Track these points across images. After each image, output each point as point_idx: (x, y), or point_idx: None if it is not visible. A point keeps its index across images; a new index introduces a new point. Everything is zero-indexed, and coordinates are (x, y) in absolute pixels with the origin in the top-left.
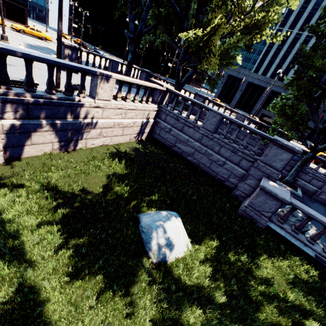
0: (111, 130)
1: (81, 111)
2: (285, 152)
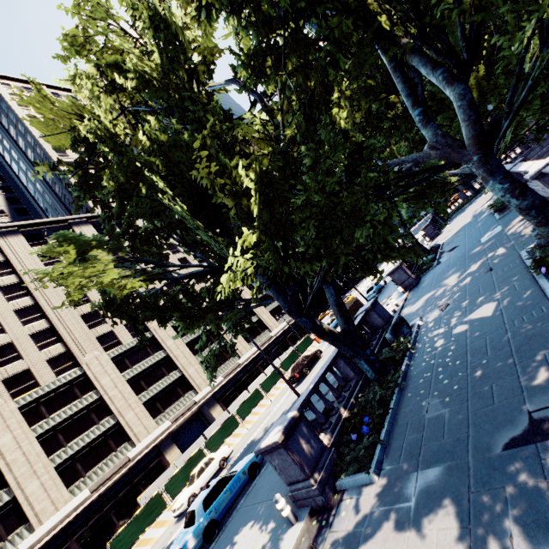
0: None
1: None
2: None
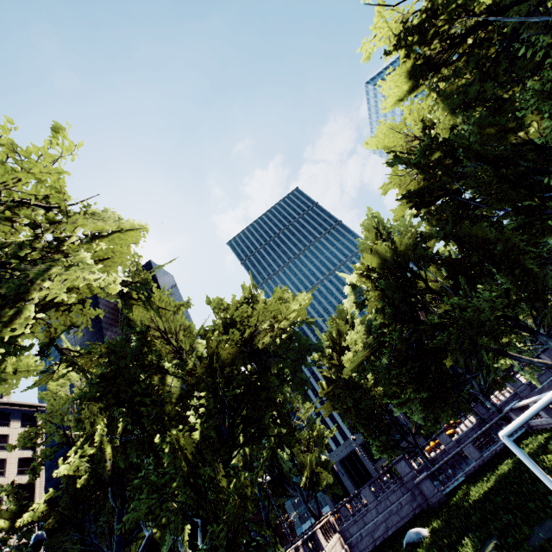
0: None
1: None
2: (401, 462)
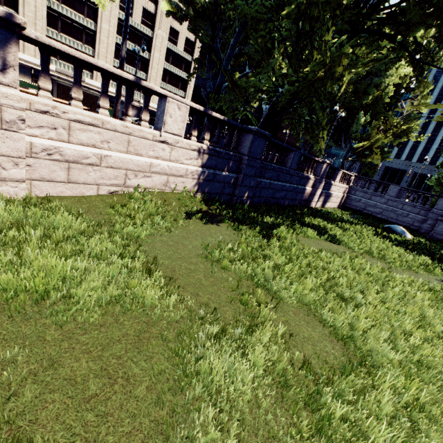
0: (333, 198)
1: (331, 187)
2: None
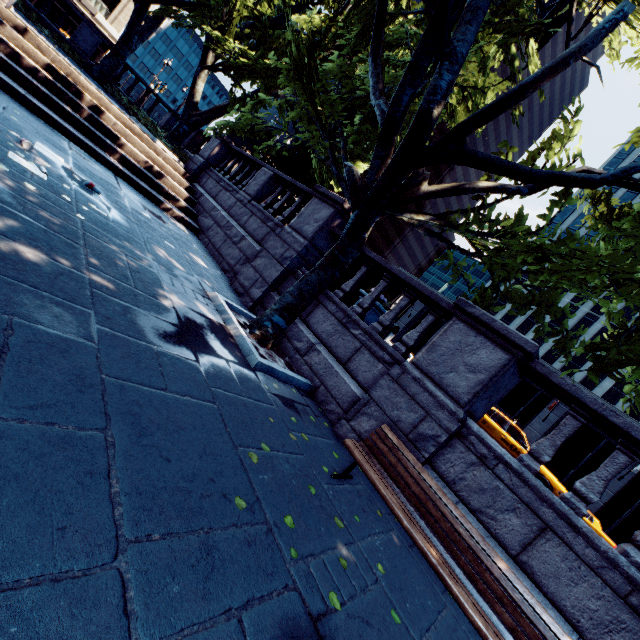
0: None
1: None
2: None
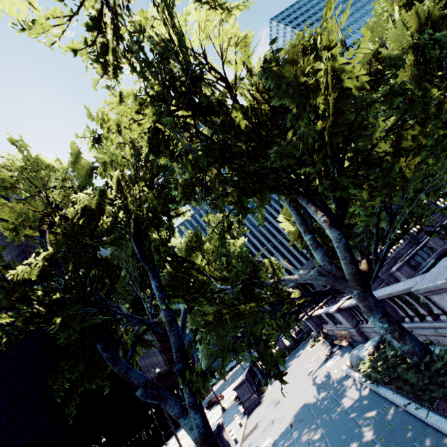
0: None
1: None
2: None
